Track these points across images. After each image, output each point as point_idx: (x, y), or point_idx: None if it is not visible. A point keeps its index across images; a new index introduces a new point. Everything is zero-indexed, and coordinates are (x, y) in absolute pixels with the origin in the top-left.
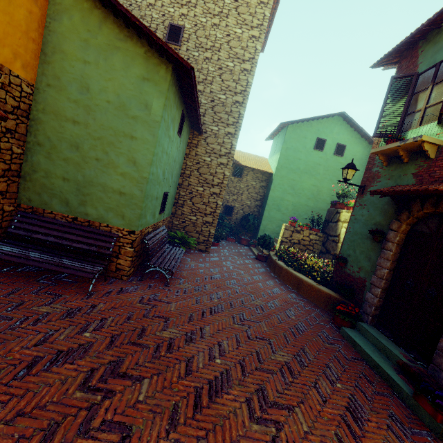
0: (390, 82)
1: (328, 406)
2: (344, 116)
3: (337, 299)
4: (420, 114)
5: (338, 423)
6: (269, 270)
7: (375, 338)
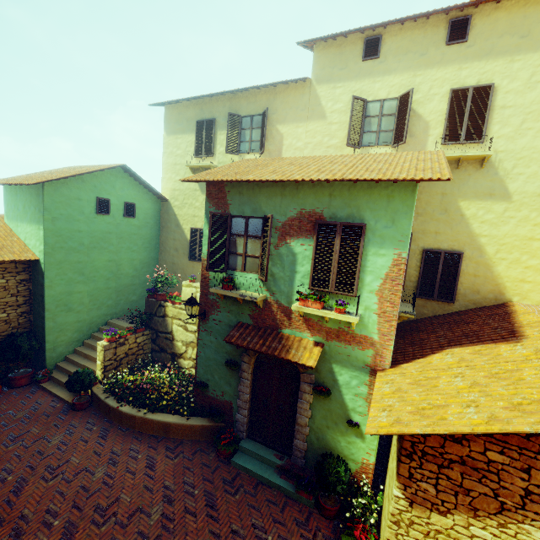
0: (210, 218)
1: None
2: (125, 168)
3: (211, 426)
4: (242, 260)
5: None
6: (112, 424)
7: (257, 454)
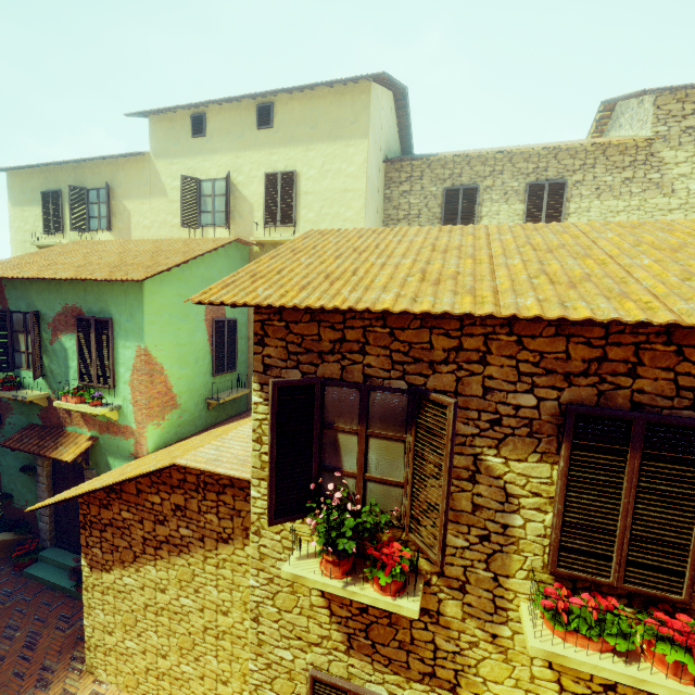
0: None
1: (7, 660)
2: None
3: (15, 540)
4: (26, 358)
5: (15, 664)
6: None
7: (54, 561)
